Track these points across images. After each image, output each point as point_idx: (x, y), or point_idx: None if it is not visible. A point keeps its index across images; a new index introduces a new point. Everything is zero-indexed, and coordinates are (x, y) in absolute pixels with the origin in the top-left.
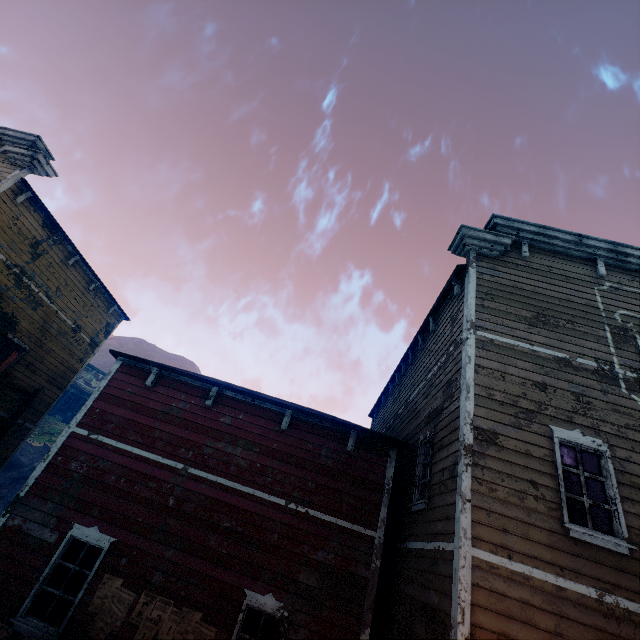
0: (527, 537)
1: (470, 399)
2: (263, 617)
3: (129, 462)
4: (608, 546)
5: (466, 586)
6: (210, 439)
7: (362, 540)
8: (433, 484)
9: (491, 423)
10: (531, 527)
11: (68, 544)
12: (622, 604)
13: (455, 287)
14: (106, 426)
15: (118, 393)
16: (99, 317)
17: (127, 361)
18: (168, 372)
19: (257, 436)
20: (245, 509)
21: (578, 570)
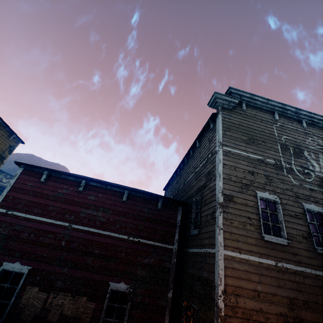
0: (247, 242)
1: (221, 180)
2: (119, 293)
3: (35, 225)
4: (279, 242)
5: (222, 268)
6: (83, 208)
7: (167, 251)
8: (202, 222)
9: (230, 191)
10: (248, 238)
11: (1, 274)
12: (284, 266)
13: (211, 124)
14: (17, 206)
15: (23, 186)
16: (4, 142)
17: (27, 168)
18: (54, 173)
19: (110, 205)
20: (106, 243)
21: (267, 254)
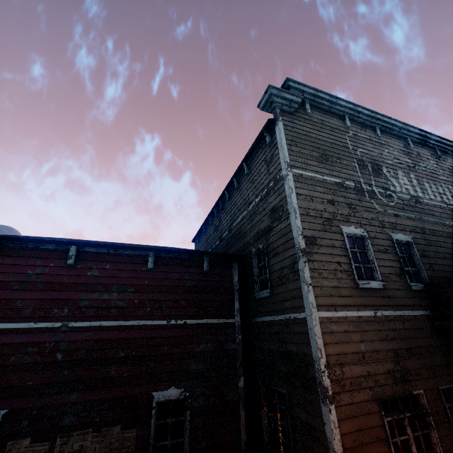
0: (341, 295)
1: (298, 218)
2: (170, 404)
3: None
4: (375, 287)
5: (319, 336)
6: (83, 293)
7: (227, 327)
8: (274, 279)
9: (312, 231)
10: (342, 289)
11: None
12: (383, 314)
13: (267, 137)
14: None
15: None
16: None
17: None
18: (10, 242)
19: (128, 279)
20: (134, 338)
21: (365, 304)
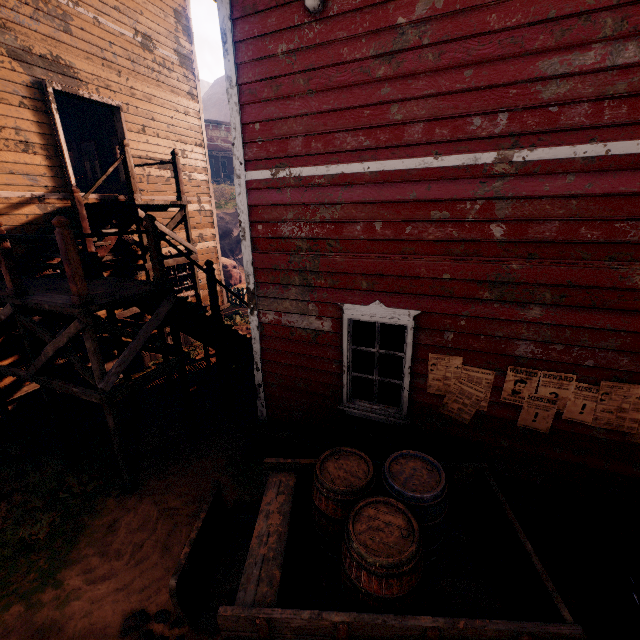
0: None
1: None
2: None
3: (370, 193)
4: None
5: None
6: (547, 57)
7: None
8: None
9: None
10: None
11: (350, 329)
12: None
13: None
14: (290, 147)
15: (267, 70)
16: (156, 5)
17: None
18: None
19: None
20: None
21: None
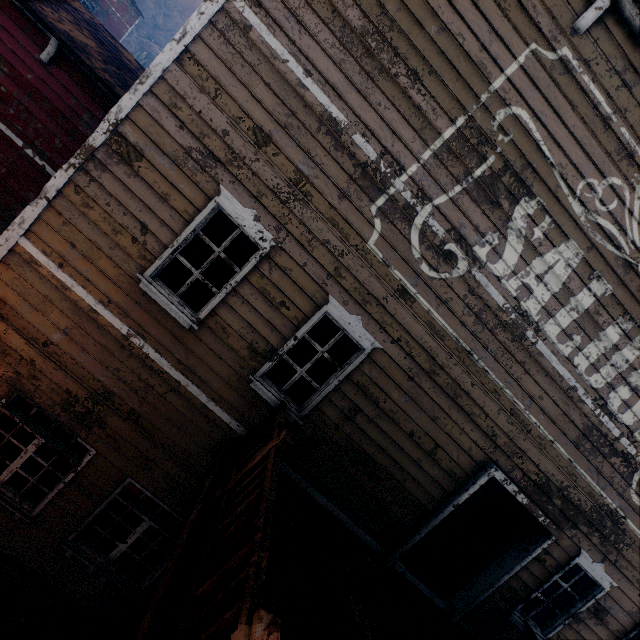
0: (93, 263)
1: (136, 94)
2: None
3: None
4: (172, 313)
5: None
6: None
7: None
8: None
9: (146, 141)
10: (107, 259)
11: None
12: (146, 350)
13: None
14: None
15: None
16: None
17: None
18: None
19: (10, 53)
20: None
21: (126, 311)
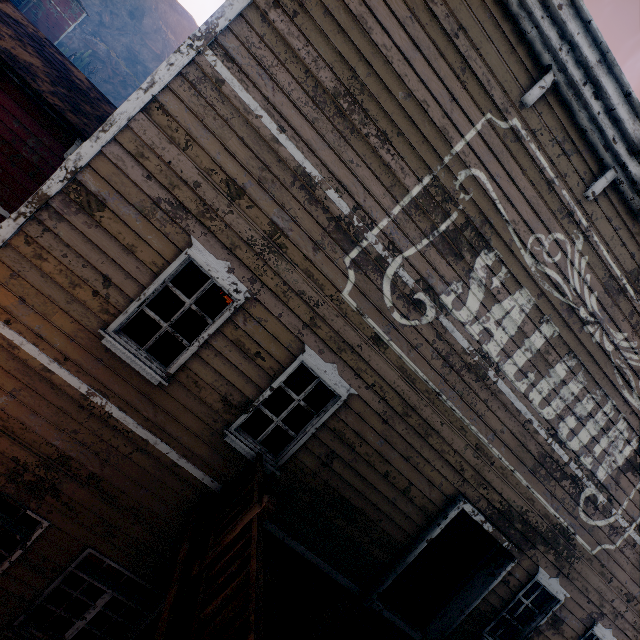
0: (47, 318)
1: (99, 141)
2: None
3: None
4: (139, 369)
5: None
6: None
7: None
8: None
9: (109, 190)
10: (63, 313)
11: None
12: (109, 409)
13: None
14: None
15: None
16: None
17: None
18: None
19: None
20: None
21: (85, 368)
